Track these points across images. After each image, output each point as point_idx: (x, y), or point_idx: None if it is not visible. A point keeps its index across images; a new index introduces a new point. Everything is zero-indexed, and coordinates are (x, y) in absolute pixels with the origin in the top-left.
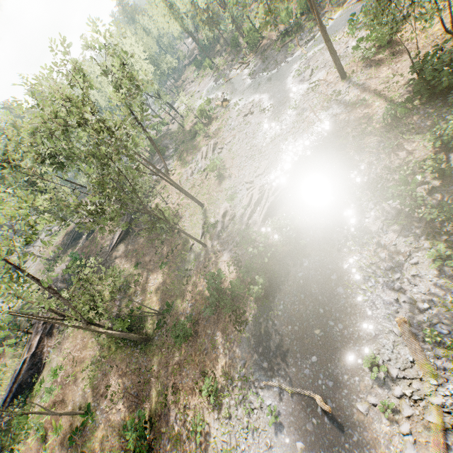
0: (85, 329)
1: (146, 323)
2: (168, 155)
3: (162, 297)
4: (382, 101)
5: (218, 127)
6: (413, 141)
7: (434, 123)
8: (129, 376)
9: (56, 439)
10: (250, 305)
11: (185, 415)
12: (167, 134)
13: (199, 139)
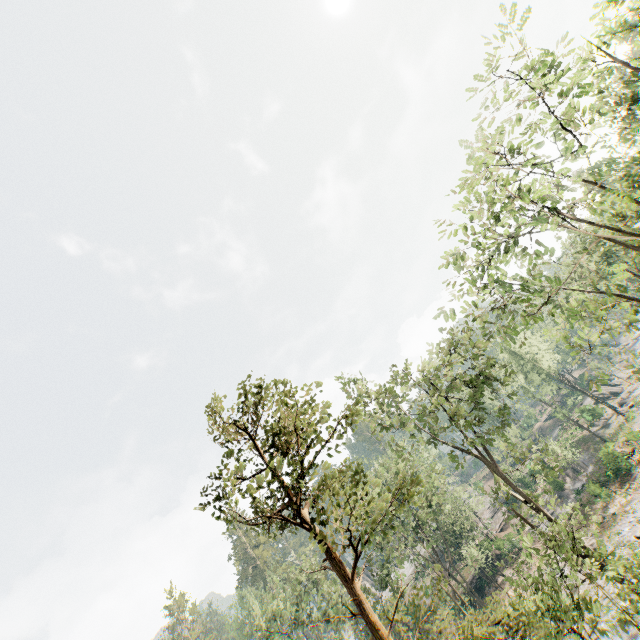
0: None
1: None
2: (566, 493)
3: None
4: None
5: (616, 511)
6: None
7: None
8: None
9: None
10: None
11: None
12: (593, 438)
13: (599, 503)
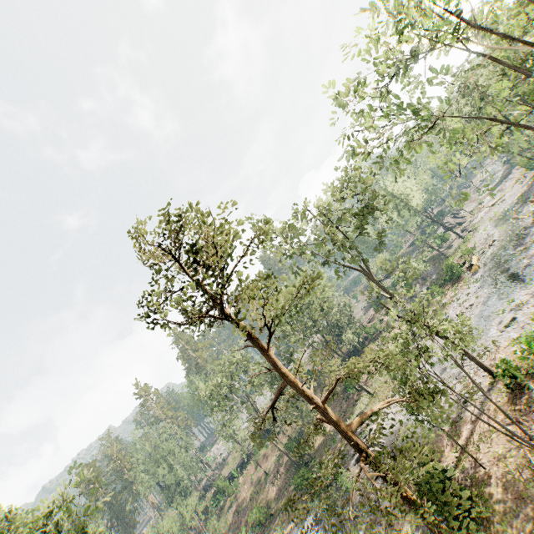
0: (267, 436)
1: (306, 453)
2: (415, 295)
3: (319, 445)
4: (457, 456)
5: (447, 301)
6: (409, 528)
7: (425, 533)
8: (284, 477)
9: (257, 473)
10: (311, 510)
11: (275, 528)
12: (439, 256)
13: (436, 298)
